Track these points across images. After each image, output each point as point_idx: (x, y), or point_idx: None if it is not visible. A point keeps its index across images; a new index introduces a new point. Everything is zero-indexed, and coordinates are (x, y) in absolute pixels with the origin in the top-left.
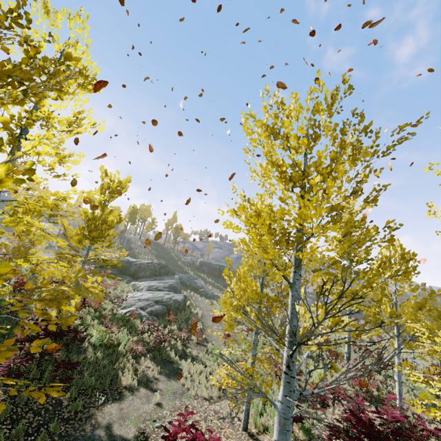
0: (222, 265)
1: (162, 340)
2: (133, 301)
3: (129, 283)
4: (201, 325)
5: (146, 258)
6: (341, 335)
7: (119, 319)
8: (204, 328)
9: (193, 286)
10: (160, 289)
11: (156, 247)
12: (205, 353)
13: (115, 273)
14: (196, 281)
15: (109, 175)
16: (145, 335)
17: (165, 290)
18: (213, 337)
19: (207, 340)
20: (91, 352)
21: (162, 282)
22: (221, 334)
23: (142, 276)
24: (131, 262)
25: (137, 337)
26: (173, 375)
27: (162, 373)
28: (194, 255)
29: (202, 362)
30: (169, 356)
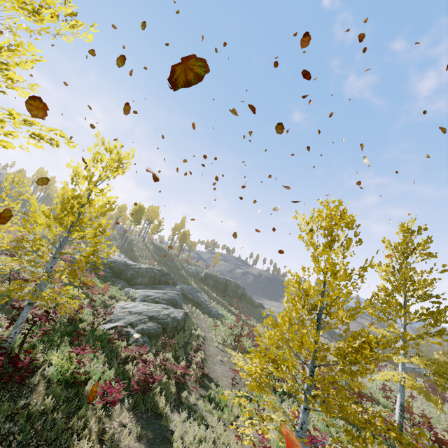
0: (229, 280)
1: (149, 380)
2: (122, 313)
3: (122, 289)
4: (202, 353)
5: (147, 262)
6: (363, 380)
7: (99, 337)
8: (205, 357)
9: (196, 300)
10: (157, 301)
11: (159, 252)
12: (206, 400)
13: (108, 276)
14: (199, 295)
15: (107, 145)
16: (129, 365)
17: (163, 303)
18: (216, 373)
19: (209, 377)
20: (40, 393)
21: (161, 292)
22: (226, 368)
23: (139, 283)
24: (128, 265)
25: (116, 368)
26: (158, 445)
27: (143, 439)
28: (199, 266)
29: (202, 419)
30: (157, 405)
